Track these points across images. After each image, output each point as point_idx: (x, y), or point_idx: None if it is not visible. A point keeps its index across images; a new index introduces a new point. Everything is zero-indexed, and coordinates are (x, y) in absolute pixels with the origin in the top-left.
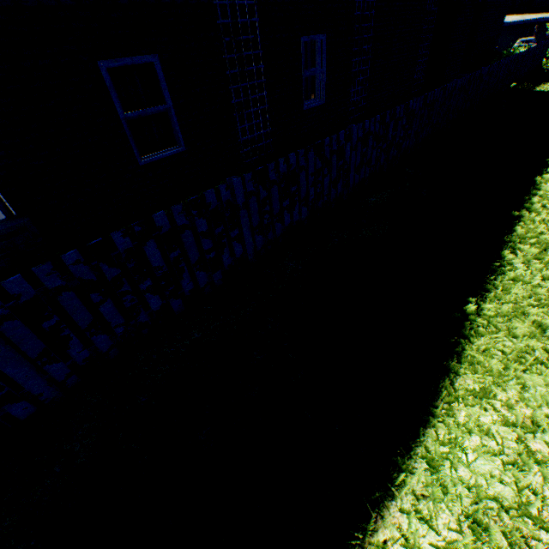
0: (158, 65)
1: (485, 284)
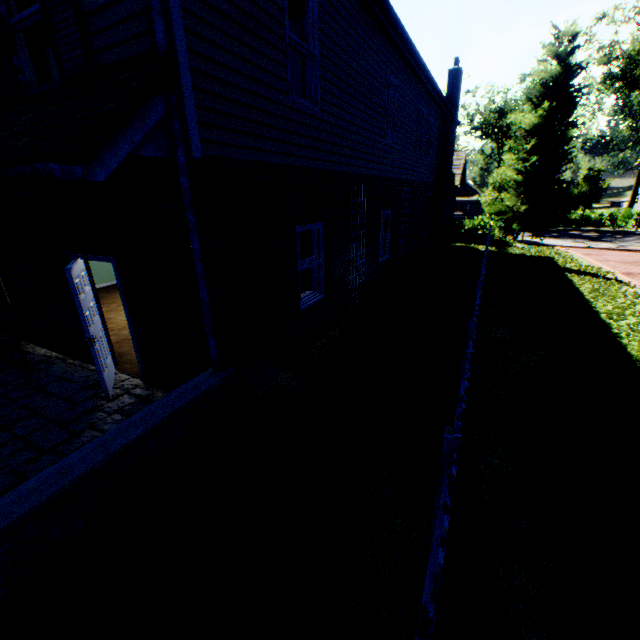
0: (321, 230)
1: None
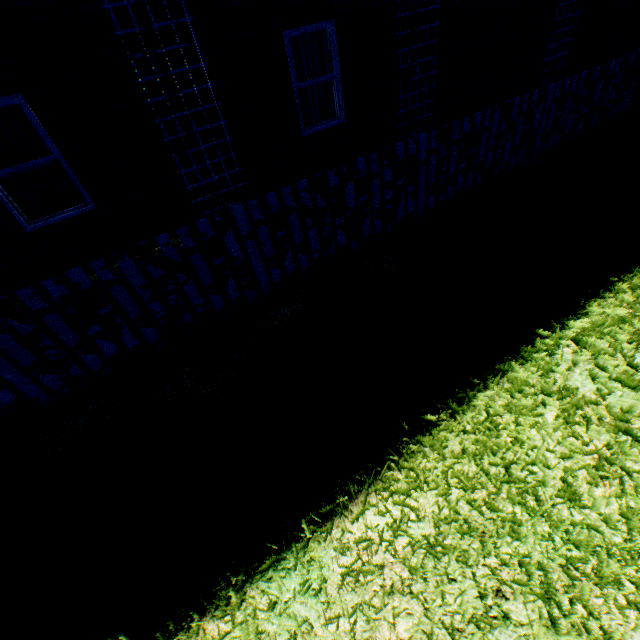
0: (26, 107)
1: (216, 589)
